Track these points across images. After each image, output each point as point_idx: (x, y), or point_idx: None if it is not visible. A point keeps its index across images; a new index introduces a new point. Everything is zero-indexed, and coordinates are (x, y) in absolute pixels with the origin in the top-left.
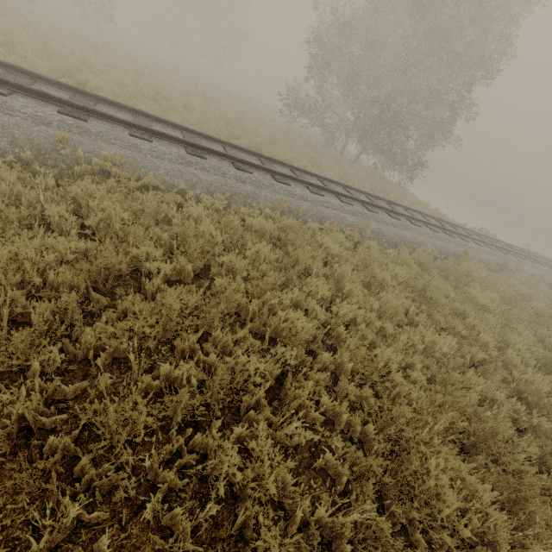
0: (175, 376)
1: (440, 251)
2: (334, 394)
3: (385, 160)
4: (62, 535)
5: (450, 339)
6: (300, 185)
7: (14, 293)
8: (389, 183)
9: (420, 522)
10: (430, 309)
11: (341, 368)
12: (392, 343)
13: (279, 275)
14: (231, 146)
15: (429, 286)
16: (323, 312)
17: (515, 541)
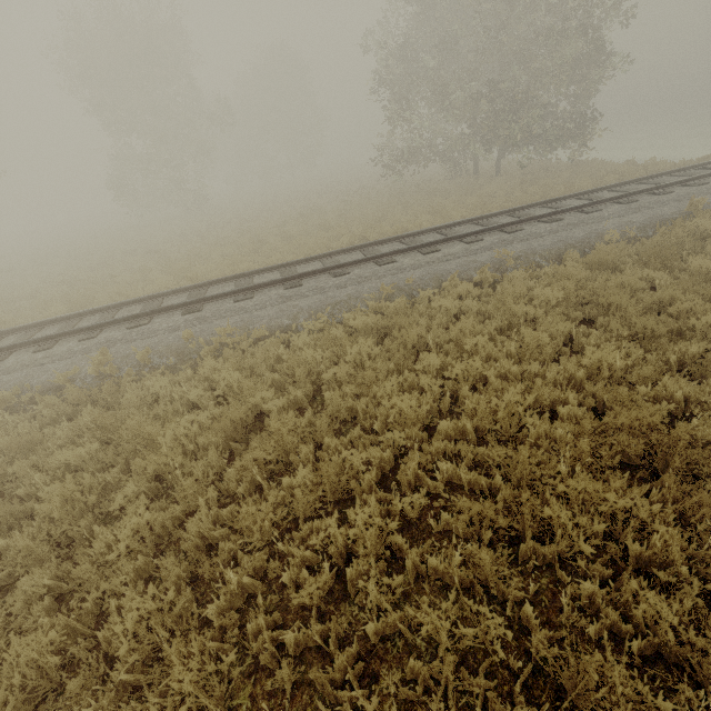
0: (298, 485)
1: (642, 227)
2: (459, 460)
3: (535, 148)
4: (238, 600)
5: (633, 347)
6: (410, 254)
7: (178, 460)
8: (555, 170)
9: (575, 560)
10: (607, 319)
11: (467, 432)
12: (530, 384)
13: (387, 365)
14: (327, 256)
15: (600, 291)
16: (441, 382)
17: (706, 556)
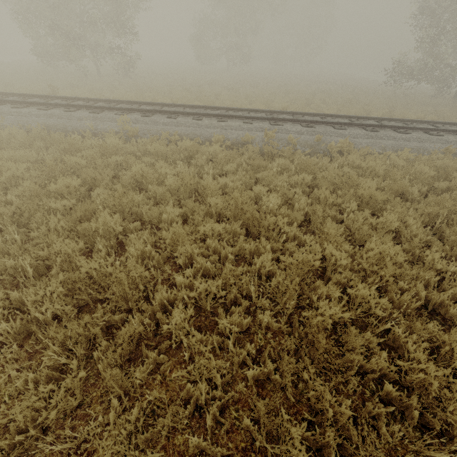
0: None
1: None
2: None
3: None
4: None
5: None
6: (449, 134)
7: (383, 197)
8: None
9: None
10: None
11: None
12: None
13: None
14: (382, 119)
15: None
16: None
17: None
